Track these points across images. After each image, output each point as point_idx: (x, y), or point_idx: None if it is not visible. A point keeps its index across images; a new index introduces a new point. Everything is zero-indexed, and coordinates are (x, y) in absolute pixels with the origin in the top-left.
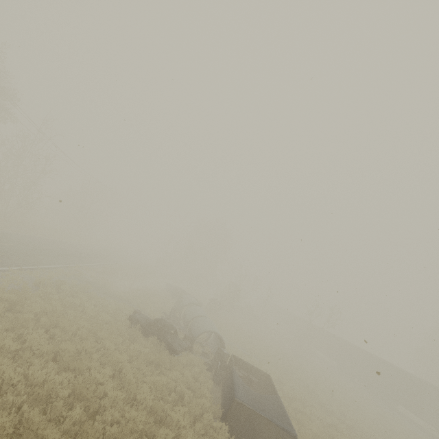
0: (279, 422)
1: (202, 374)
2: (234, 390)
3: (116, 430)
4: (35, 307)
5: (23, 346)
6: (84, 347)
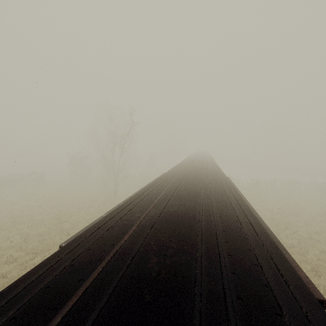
0: None
1: None
2: None
3: None
4: None
5: None
6: None
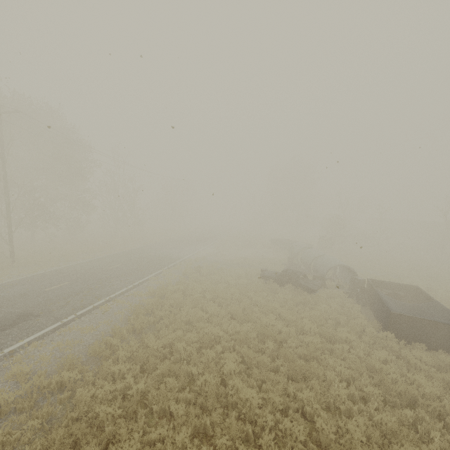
0: (448, 321)
1: (345, 301)
2: (387, 306)
3: (303, 350)
4: (197, 289)
5: (208, 314)
6: (245, 305)
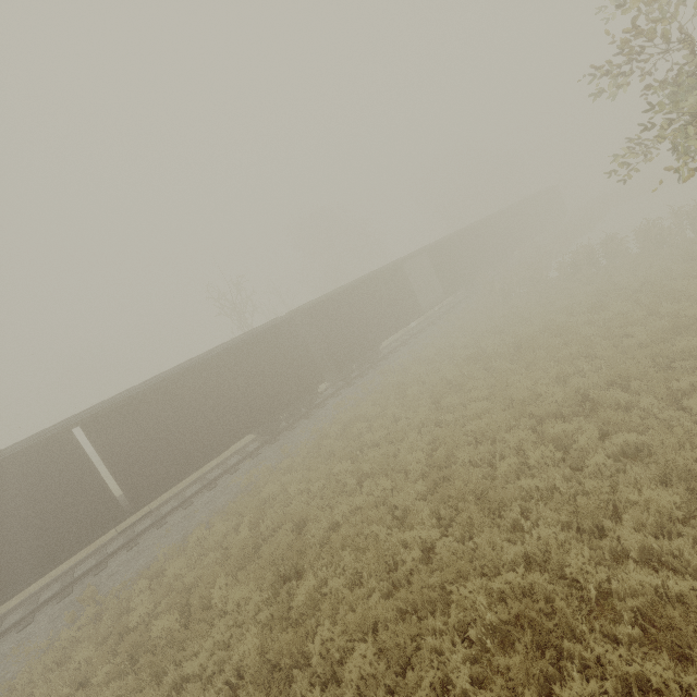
0: None
1: None
2: None
3: None
4: None
5: None
6: None
